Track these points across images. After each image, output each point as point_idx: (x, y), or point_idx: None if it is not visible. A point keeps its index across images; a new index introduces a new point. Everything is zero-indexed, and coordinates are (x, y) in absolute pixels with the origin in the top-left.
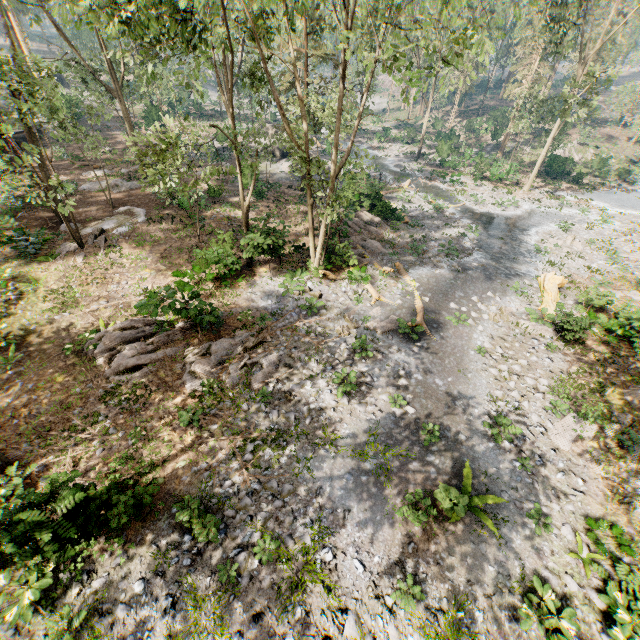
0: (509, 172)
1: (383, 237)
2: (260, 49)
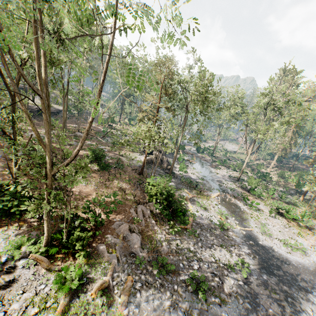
0: (303, 216)
1: (150, 235)
2: (1, 55)
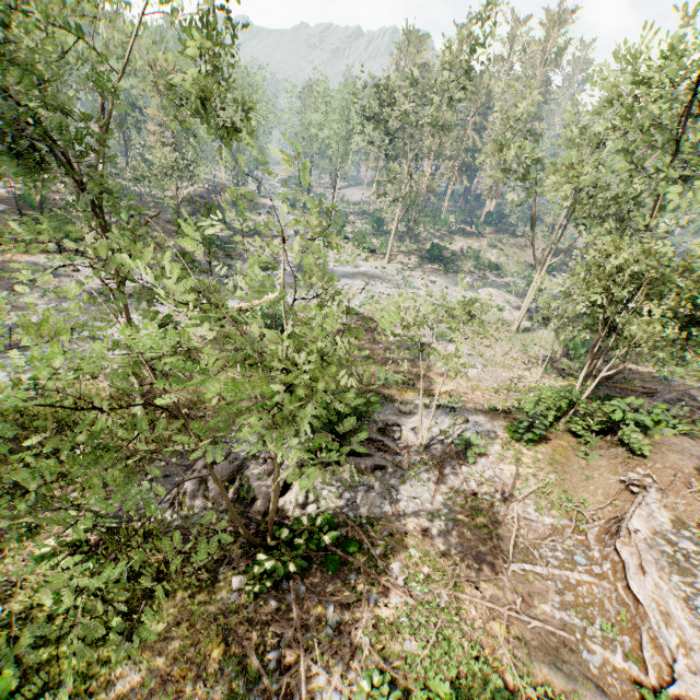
0: (382, 247)
1: None
2: None
